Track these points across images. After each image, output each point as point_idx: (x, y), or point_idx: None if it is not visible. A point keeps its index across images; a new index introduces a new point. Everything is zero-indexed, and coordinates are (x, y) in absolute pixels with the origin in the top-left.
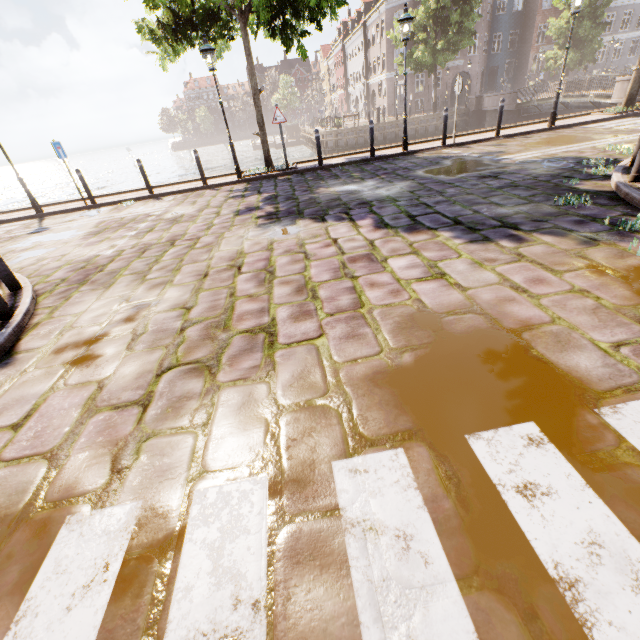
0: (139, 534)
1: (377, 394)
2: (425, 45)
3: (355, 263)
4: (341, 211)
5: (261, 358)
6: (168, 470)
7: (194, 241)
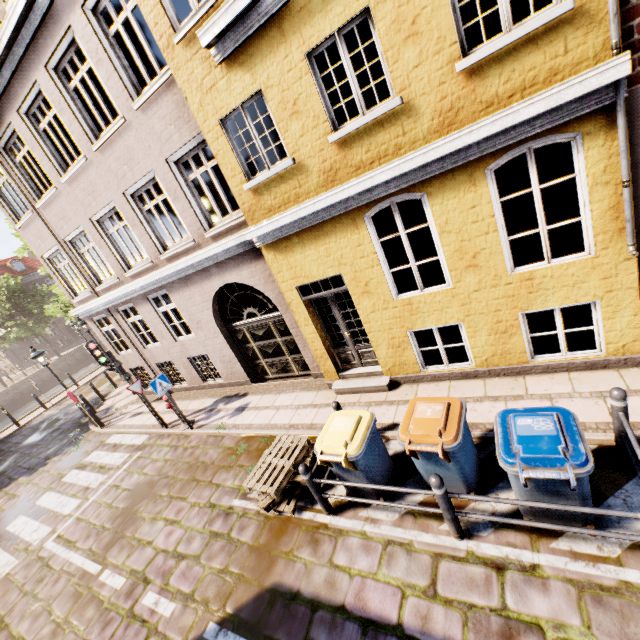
0: None
1: None
2: (18, 326)
3: None
4: None
5: None
6: None
7: None
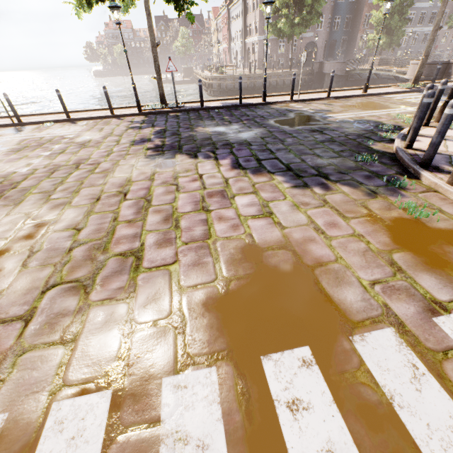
0: (0, 445)
1: (206, 317)
2: (286, 19)
3: (211, 198)
4: (210, 150)
5: (127, 280)
6: (35, 383)
7: (95, 166)
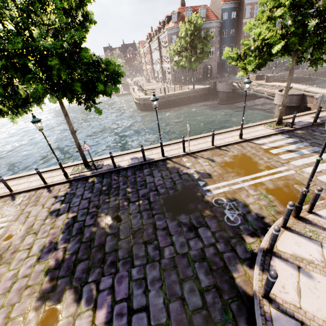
0: None
1: None
2: (186, 57)
3: None
4: (96, 277)
5: None
6: None
7: None
